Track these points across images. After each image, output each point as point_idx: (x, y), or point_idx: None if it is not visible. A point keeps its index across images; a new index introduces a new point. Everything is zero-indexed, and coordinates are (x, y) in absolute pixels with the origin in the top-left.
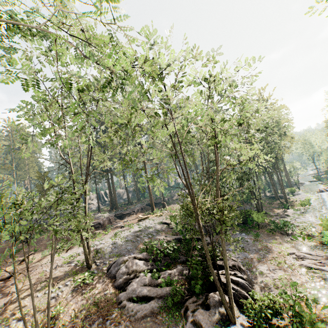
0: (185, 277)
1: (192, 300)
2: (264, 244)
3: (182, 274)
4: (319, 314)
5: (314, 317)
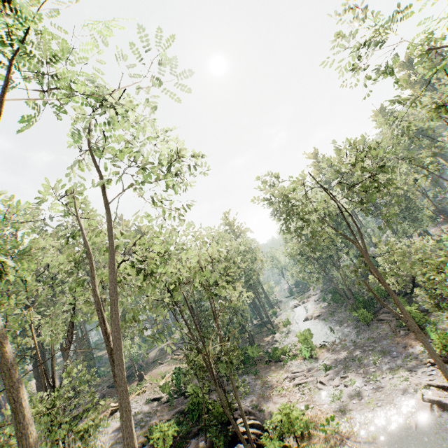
0: None
1: None
2: (264, 378)
3: (198, 447)
4: (311, 418)
5: (309, 422)
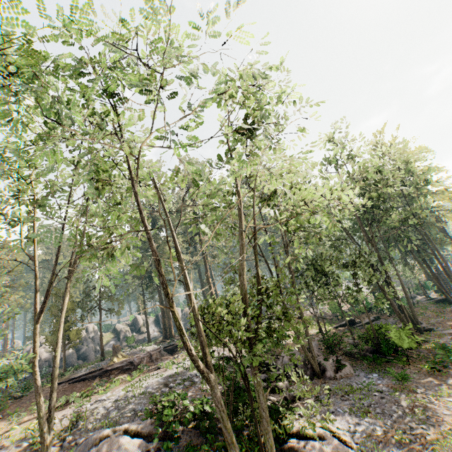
0: None
1: None
2: (420, 397)
3: None
4: None
5: None
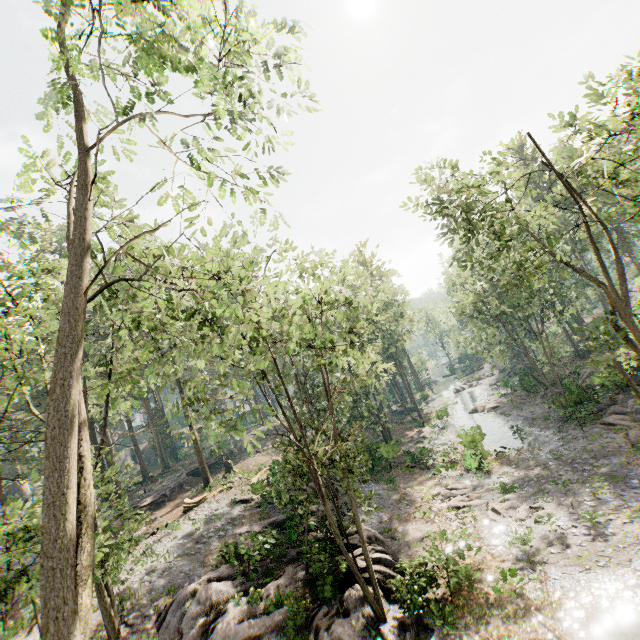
0: (302, 582)
1: (323, 612)
2: (402, 491)
3: (296, 580)
4: (474, 564)
5: (471, 569)
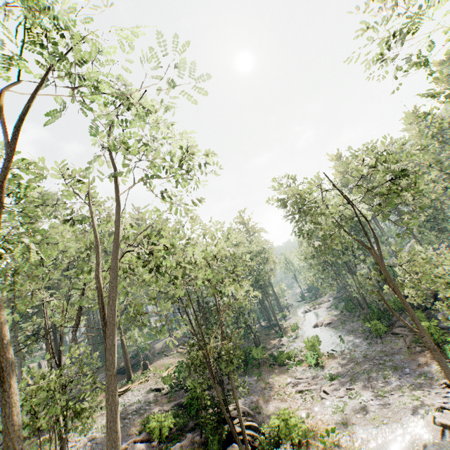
0: (197, 443)
1: None
2: (266, 381)
3: (193, 442)
4: (311, 427)
5: (308, 430)
